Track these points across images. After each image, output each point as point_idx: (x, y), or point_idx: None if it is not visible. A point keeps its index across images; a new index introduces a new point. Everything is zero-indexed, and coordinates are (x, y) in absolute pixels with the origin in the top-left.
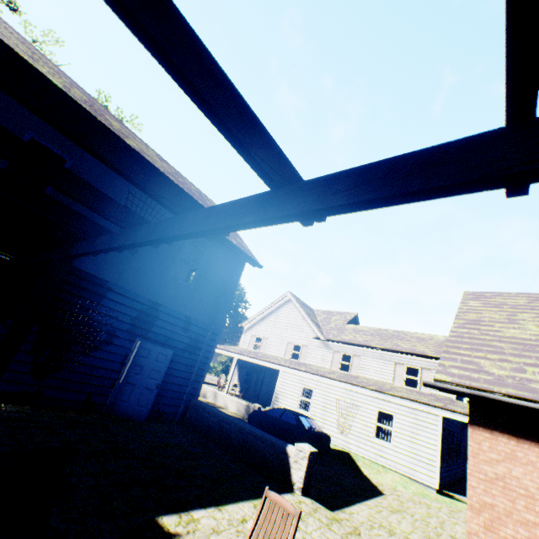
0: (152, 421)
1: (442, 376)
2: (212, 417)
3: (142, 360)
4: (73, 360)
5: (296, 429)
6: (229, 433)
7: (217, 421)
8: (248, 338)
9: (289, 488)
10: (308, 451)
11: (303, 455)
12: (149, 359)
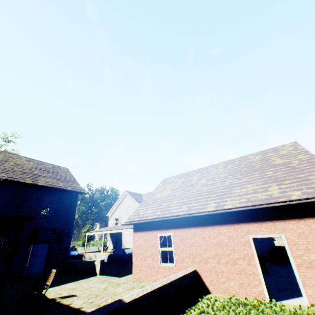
0: (47, 274)
1: (127, 220)
2: (73, 263)
3: (35, 252)
4: (3, 262)
5: (123, 255)
6: (79, 266)
7: (75, 264)
8: (112, 220)
9: (96, 275)
10: (100, 260)
11: (99, 262)
12: (38, 251)
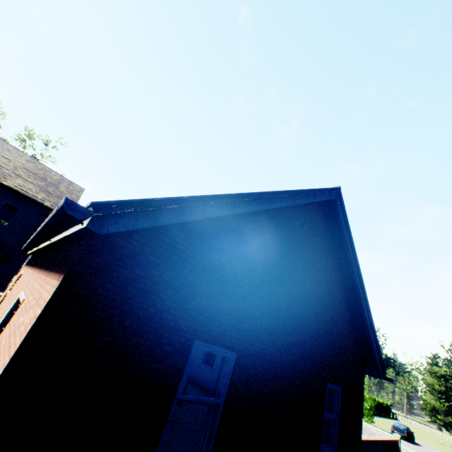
0: None
1: None
2: None
3: None
4: None
5: None
6: None
7: None
8: None
9: None
10: None
11: None
12: None
